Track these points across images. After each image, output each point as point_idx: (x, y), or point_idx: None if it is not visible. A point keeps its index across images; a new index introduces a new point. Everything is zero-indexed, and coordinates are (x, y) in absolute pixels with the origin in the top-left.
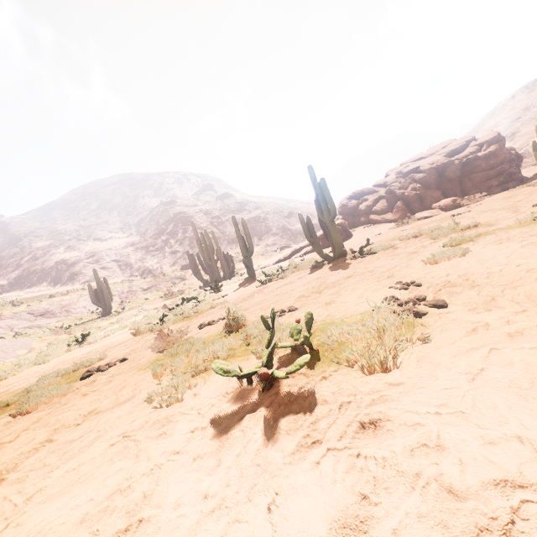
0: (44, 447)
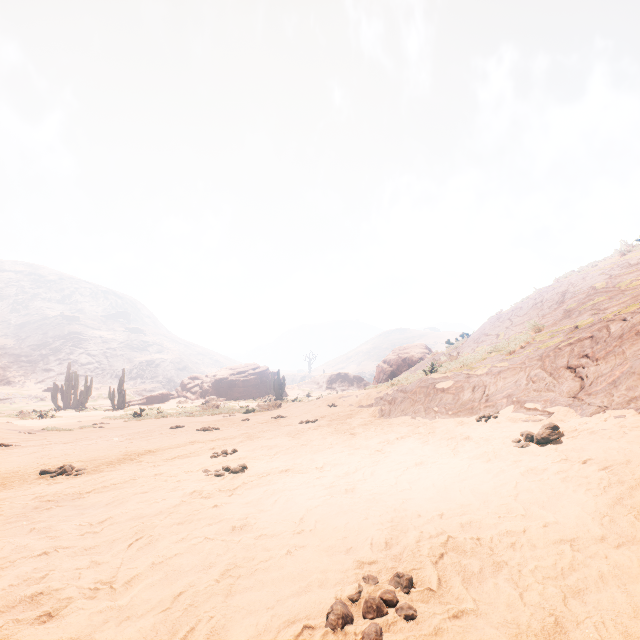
0: None
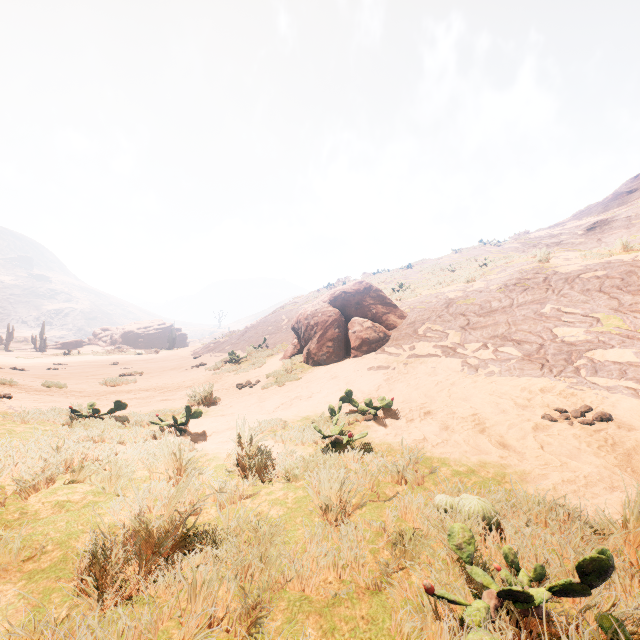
0: None
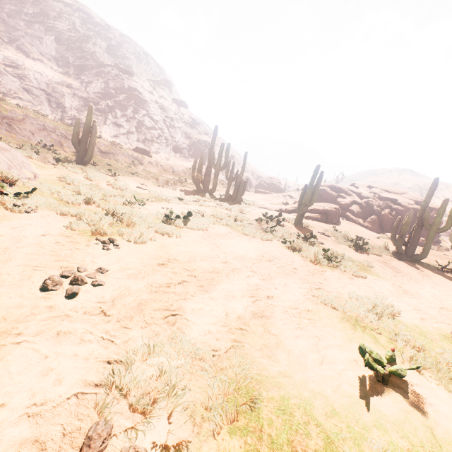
0: None
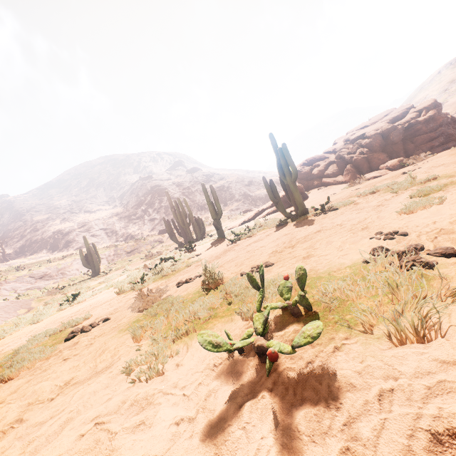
0: (12, 430)
